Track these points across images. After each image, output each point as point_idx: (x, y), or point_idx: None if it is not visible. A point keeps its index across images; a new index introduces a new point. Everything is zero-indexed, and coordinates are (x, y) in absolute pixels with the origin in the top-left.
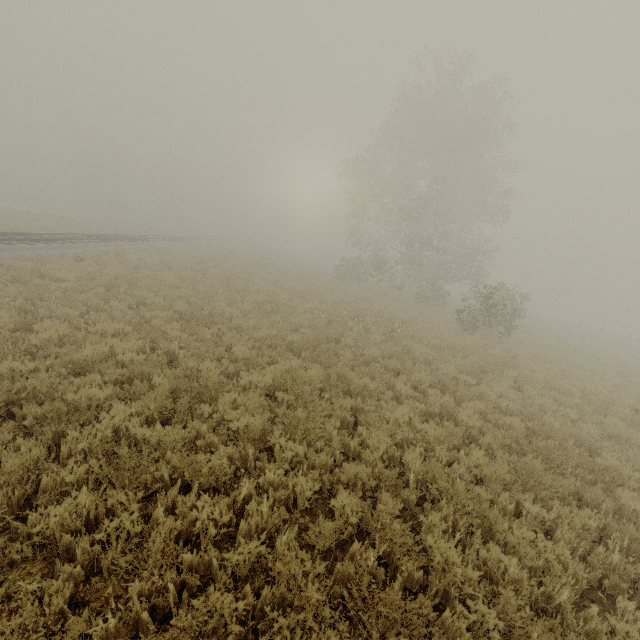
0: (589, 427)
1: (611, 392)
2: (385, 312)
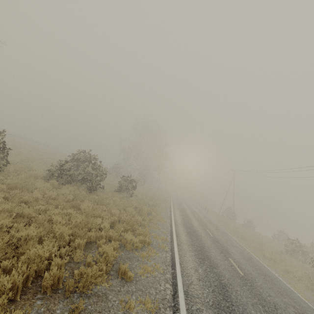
0: None
1: None
2: None
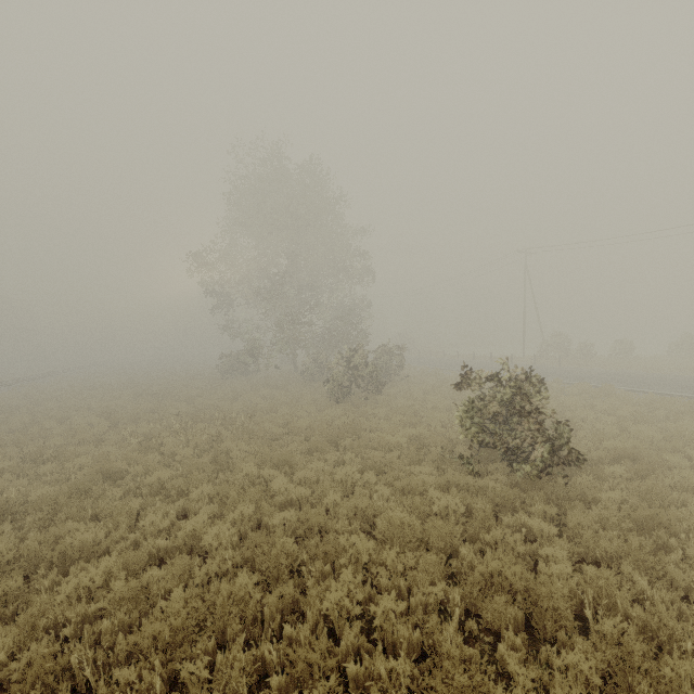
0: (383, 488)
1: (449, 428)
2: (243, 408)
